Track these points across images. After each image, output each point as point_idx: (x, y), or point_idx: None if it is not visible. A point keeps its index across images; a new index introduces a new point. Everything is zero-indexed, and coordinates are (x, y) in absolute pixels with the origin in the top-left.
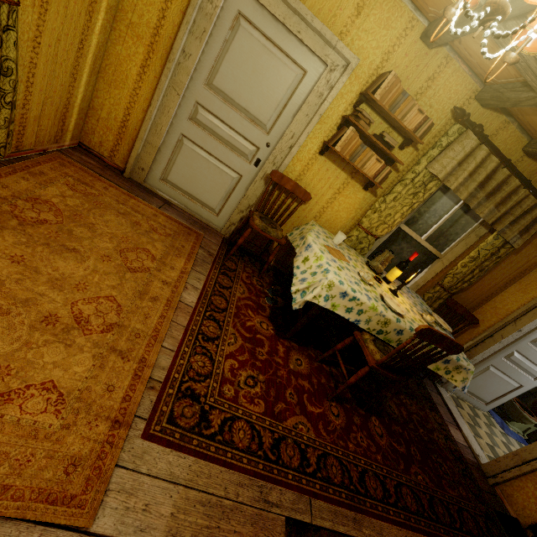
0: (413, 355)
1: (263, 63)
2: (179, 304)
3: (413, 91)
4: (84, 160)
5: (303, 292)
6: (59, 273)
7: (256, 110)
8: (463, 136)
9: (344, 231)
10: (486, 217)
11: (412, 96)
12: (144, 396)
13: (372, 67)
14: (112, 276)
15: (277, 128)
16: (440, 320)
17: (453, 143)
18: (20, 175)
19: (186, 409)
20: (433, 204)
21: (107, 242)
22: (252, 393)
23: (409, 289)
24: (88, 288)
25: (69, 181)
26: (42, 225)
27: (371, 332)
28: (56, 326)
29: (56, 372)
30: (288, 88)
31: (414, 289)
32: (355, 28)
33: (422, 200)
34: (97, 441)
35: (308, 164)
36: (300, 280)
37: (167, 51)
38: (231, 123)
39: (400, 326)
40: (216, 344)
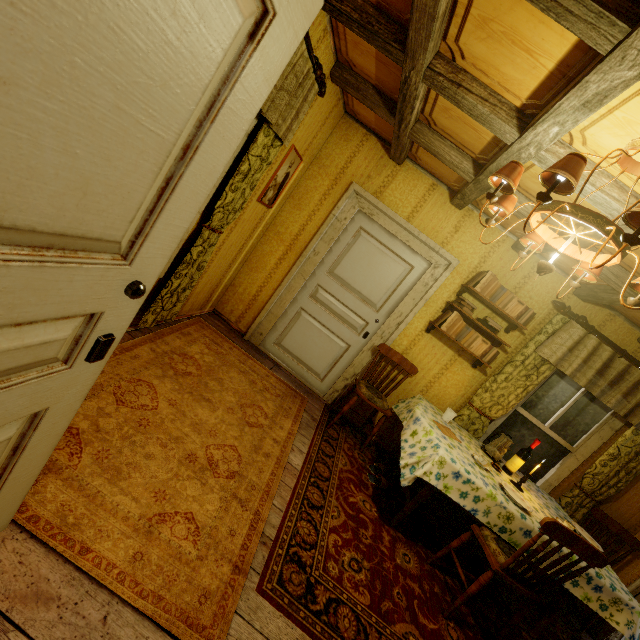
0: (544, 560)
1: (376, 260)
2: (287, 464)
3: (511, 285)
4: (216, 324)
5: (412, 467)
6: (199, 418)
7: (368, 293)
8: (568, 325)
9: (454, 408)
10: (615, 407)
11: (511, 289)
12: (258, 549)
13: (472, 266)
14: (234, 427)
15: (386, 308)
16: (585, 533)
17: (559, 331)
18: (176, 335)
19: (294, 575)
20: (551, 388)
21: (232, 396)
22: (357, 579)
23: (539, 488)
24: (218, 435)
25: (206, 341)
26: (188, 376)
27: (492, 528)
28: (195, 465)
29: (195, 505)
30: (397, 278)
31: (545, 489)
32: (454, 240)
33: (537, 383)
34: (222, 581)
35: (414, 339)
36: (409, 454)
37: (301, 250)
38: (345, 302)
39: (527, 525)
40: (320, 514)
